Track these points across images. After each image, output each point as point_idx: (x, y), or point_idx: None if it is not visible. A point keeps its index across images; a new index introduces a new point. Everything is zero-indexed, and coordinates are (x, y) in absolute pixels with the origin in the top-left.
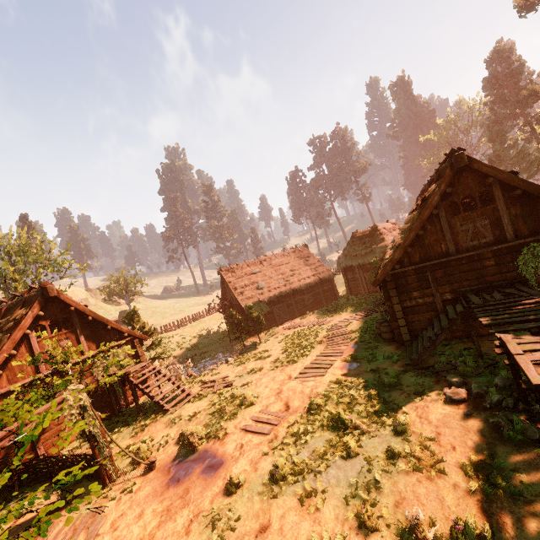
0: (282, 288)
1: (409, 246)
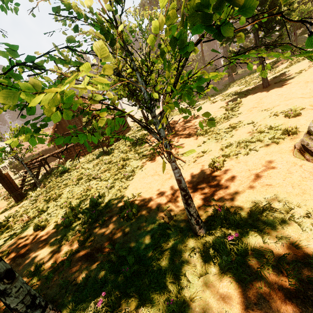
0: (46, 146)
1: (57, 128)
